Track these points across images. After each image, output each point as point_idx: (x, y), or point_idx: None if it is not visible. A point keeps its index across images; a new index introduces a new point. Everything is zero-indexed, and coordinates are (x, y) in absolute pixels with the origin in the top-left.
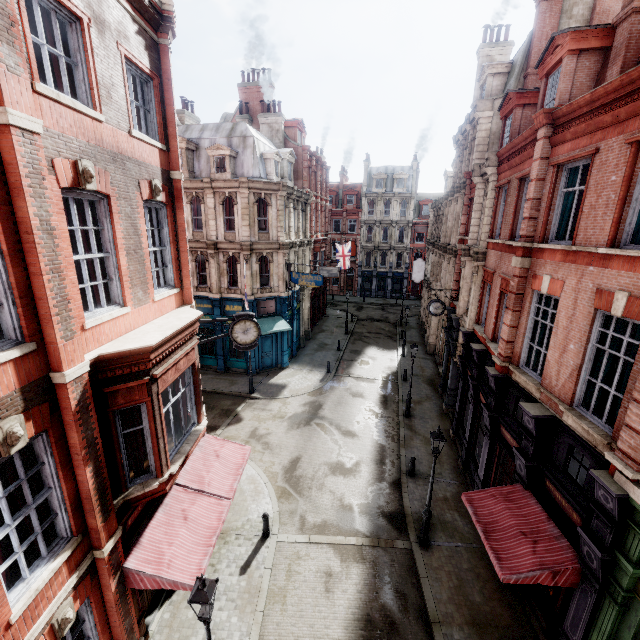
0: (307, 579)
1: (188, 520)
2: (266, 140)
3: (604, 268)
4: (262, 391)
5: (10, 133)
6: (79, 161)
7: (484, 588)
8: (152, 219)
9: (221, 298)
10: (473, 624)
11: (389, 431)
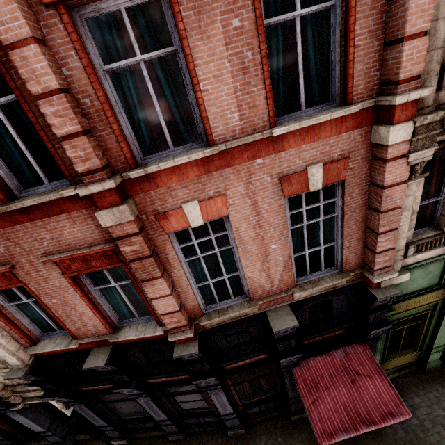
0: None
1: None
2: None
3: (279, 152)
4: None
5: None
6: None
7: None
8: None
9: None
10: None
11: None
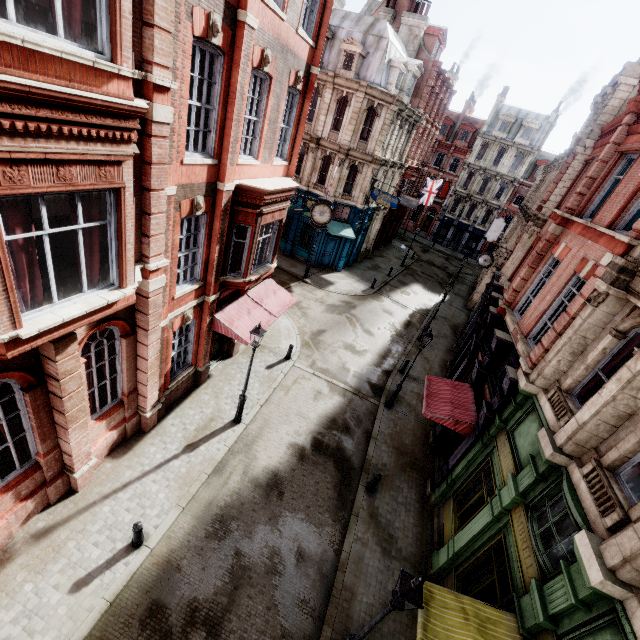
0: (305, 389)
1: (250, 314)
2: (400, 45)
3: (595, 243)
4: (314, 280)
5: (244, 28)
6: (265, 50)
7: (415, 440)
8: (287, 102)
9: (307, 191)
10: (397, 449)
11: (400, 343)
